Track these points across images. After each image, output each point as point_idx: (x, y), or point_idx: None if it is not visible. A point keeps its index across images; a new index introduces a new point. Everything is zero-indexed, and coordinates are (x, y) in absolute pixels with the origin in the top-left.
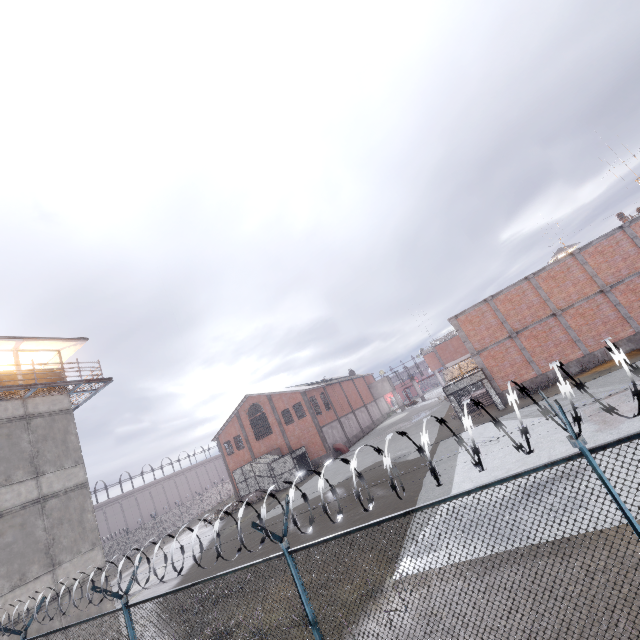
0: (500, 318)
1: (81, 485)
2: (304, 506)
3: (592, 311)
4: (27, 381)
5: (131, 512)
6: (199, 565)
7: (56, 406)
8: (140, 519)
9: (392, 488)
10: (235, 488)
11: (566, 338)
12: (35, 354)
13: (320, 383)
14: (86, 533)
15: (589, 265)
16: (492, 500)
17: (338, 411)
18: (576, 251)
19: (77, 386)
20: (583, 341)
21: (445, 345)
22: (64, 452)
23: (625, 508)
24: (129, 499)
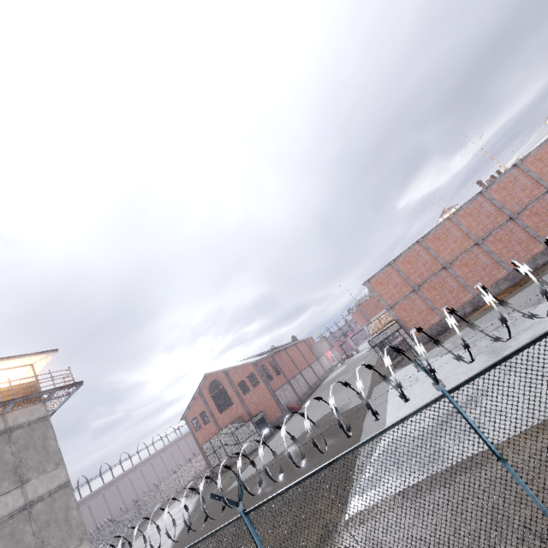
0: (403, 276)
1: (64, 485)
2: (268, 466)
3: (472, 260)
4: (5, 397)
5: (114, 501)
6: (173, 540)
7: (34, 415)
8: (123, 506)
9: (314, 446)
10: (207, 460)
11: (457, 285)
12: (10, 371)
13: (268, 352)
14: (73, 530)
15: (463, 225)
16: (390, 441)
17: (287, 374)
18: (451, 215)
19: (52, 394)
20: (471, 285)
21: (367, 303)
22: (45, 457)
23: (479, 431)
24: (111, 489)
